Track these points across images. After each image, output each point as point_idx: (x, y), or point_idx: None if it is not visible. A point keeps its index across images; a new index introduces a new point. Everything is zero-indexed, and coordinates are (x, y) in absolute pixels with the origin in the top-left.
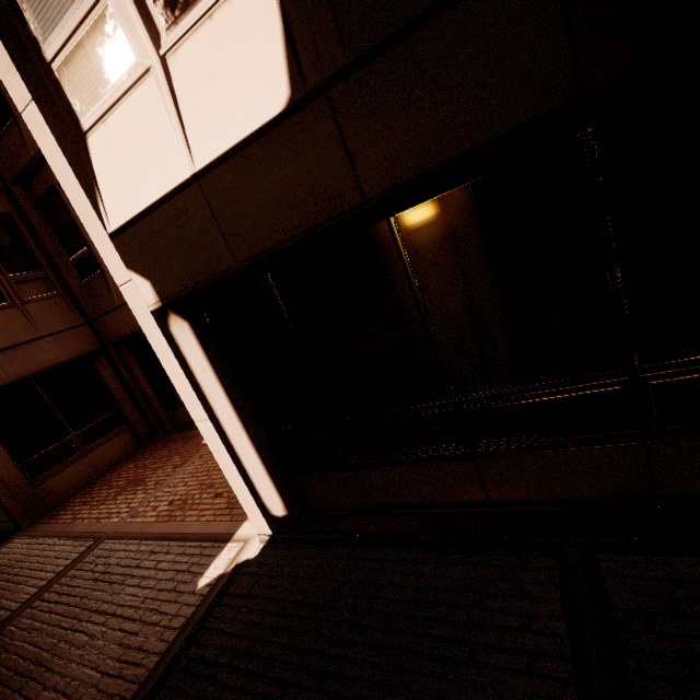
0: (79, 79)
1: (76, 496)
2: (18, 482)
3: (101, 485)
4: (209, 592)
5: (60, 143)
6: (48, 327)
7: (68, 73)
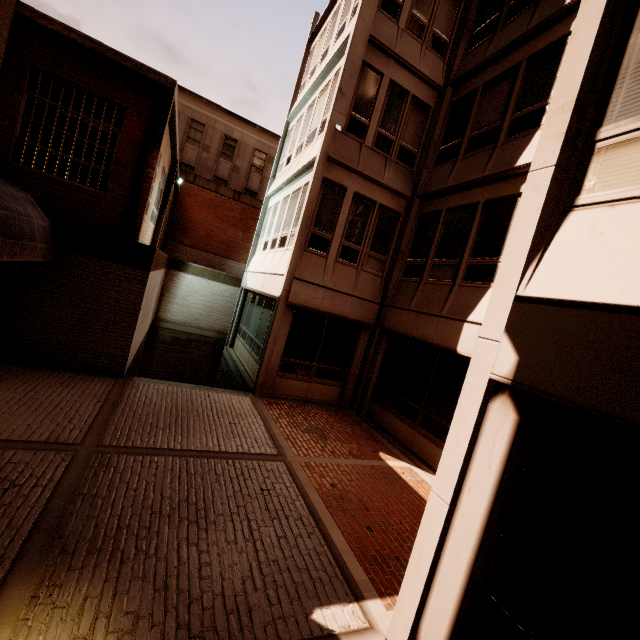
0: (620, 162)
1: (287, 401)
2: (274, 367)
3: (302, 409)
4: (317, 638)
5: (544, 206)
6: (360, 292)
7: (611, 154)
